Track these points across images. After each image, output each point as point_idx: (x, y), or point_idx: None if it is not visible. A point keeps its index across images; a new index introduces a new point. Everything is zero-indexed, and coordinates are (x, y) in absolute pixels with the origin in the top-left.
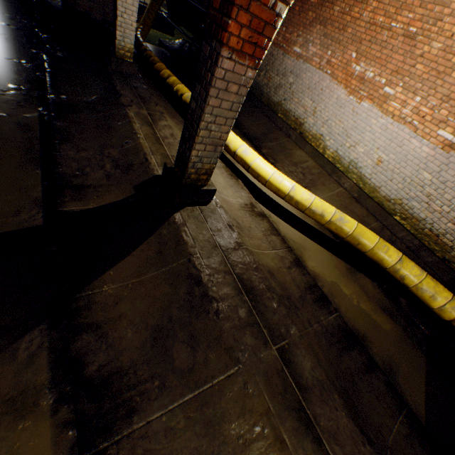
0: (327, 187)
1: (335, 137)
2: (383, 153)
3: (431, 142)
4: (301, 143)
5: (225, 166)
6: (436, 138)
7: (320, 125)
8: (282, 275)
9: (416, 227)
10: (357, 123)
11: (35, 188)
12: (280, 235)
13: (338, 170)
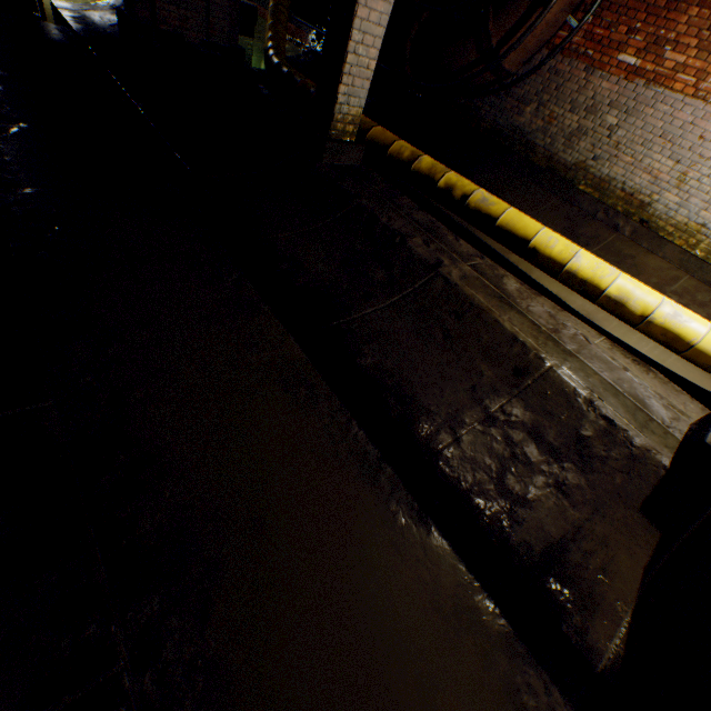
0: None
1: None
2: None
3: None
4: (648, 241)
5: (607, 339)
6: None
7: (698, 206)
8: None
9: None
10: None
11: (472, 595)
12: None
13: None
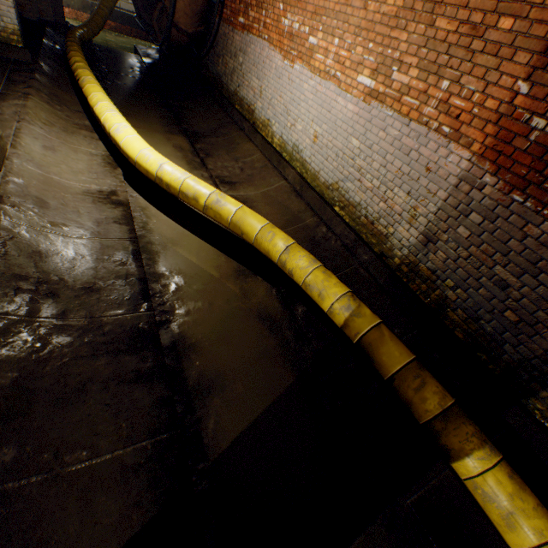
0: (267, 182)
1: (279, 119)
2: (317, 125)
3: (354, 95)
4: (252, 135)
5: (110, 154)
6: (358, 89)
7: (266, 107)
8: (78, 262)
9: (354, 217)
10: (294, 93)
11: None
12: (131, 225)
13: (283, 159)
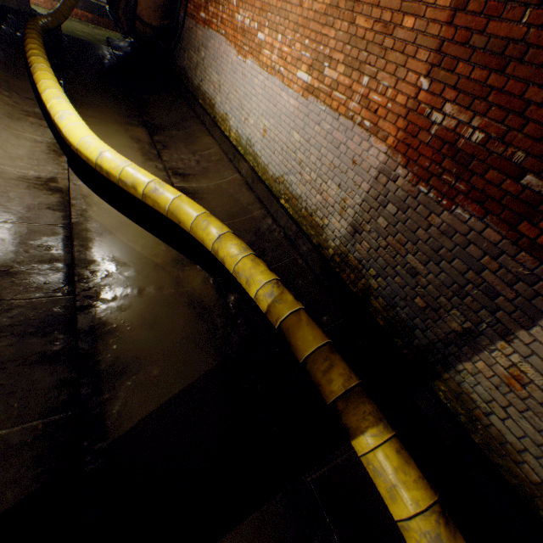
0: (221, 174)
1: (235, 113)
2: (266, 119)
3: (295, 90)
4: (212, 129)
5: (57, 142)
6: (298, 84)
7: (225, 102)
8: None
9: (297, 209)
10: (247, 88)
11: None
12: (67, 212)
13: (238, 153)
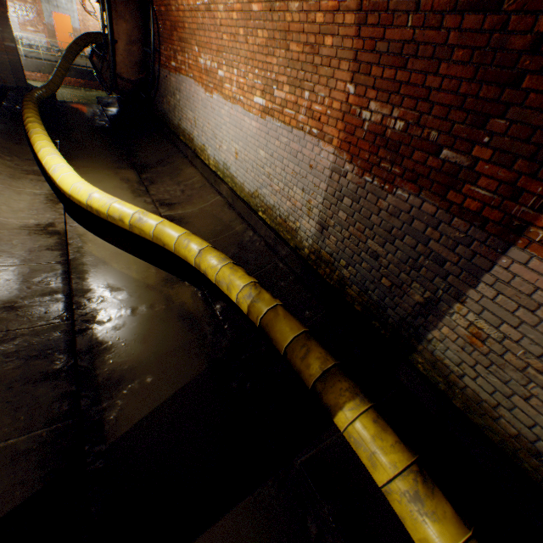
0: (204, 199)
1: (210, 143)
2: (236, 143)
3: (254, 114)
4: (194, 160)
5: (54, 193)
6: (256, 108)
7: (201, 135)
8: (3, 286)
9: (273, 218)
10: (217, 119)
11: None
12: (64, 250)
13: (218, 177)
